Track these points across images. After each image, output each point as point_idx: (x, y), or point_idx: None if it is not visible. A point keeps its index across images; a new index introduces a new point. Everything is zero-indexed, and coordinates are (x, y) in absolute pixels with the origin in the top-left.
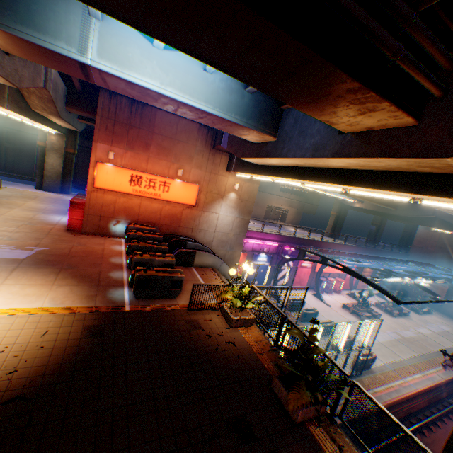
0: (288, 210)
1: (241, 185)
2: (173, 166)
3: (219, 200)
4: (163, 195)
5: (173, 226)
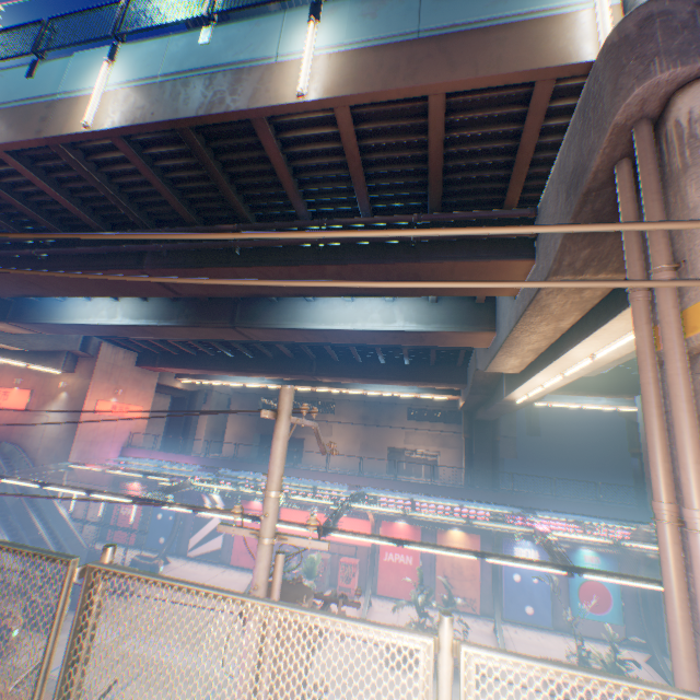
0: (439, 453)
1: (75, 383)
2: (20, 378)
3: (52, 402)
4: (5, 403)
5: (10, 433)
